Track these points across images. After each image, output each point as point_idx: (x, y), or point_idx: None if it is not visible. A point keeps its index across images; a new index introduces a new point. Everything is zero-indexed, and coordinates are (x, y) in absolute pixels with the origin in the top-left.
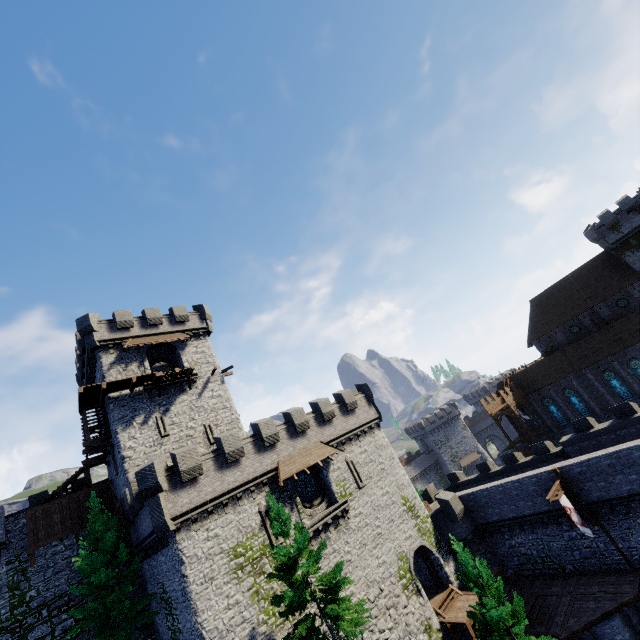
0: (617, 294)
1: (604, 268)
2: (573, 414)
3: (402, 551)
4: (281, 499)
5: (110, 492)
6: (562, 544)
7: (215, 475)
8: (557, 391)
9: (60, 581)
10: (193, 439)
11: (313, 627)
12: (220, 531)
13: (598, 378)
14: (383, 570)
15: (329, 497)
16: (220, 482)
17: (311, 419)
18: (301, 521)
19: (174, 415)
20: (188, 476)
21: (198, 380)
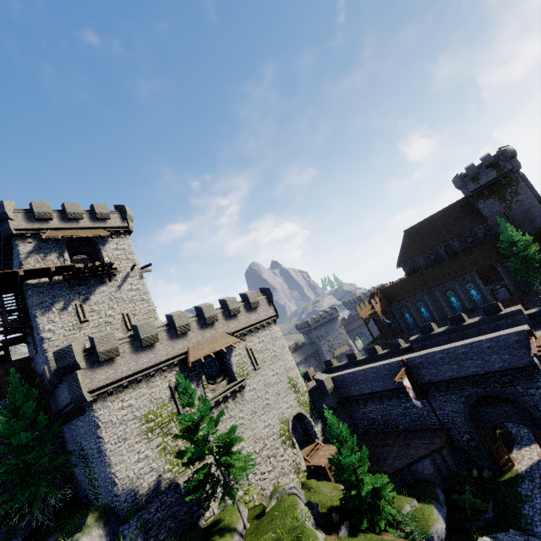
0: (467, 232)
1: (462, 211)
2: (420, 320)
3: (284, 416)
4: (189, 377)
5: (30, 368)
6: (399, 411)
7: (131, 356)
8: (412, 303)
9: None
10: (112, 325)
11: (209, 473)
12: (134, 402)
13: (442, 295)
14: (268, 430)
15: (230, 376)
16: (135, 362)
17: (219, 314)
18: (205, 394)
19: (93, 304)
20: (105, 357)
21: (118, 274)
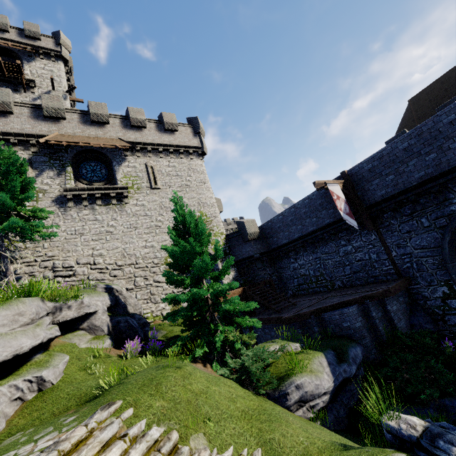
0: None
1: None
2: None
3: None
4: (49, 163)
5: None
6: (336, 260)
7: None
8: None
9: None
10: None
11: None
12: None
13: None
14: (148, 251)
15: (113, 184)
16: None
17: (116, 119)
18: (65, 186)
19: None
20: None
21: (37, 89)
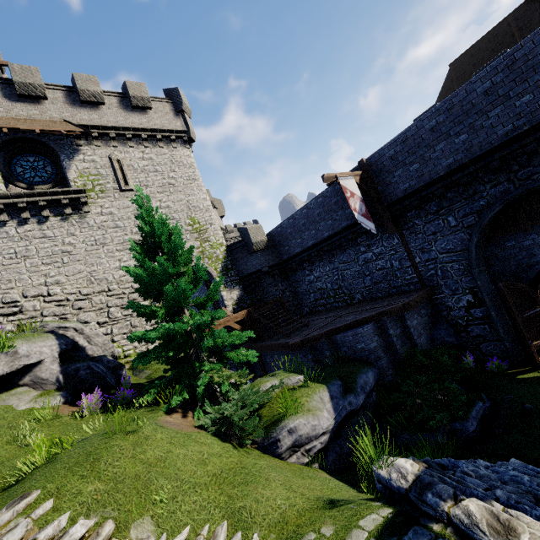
0: None
1: None
2: None
3: None
4: None
5: None
6: (356, 271)
7: None
8: None
9: None
10: None
11: None
12: None
13: None
14: (124, 274)
15: (65, 187)
16: None
17: (58, 92)
18: None
19: None
20: None
21: None
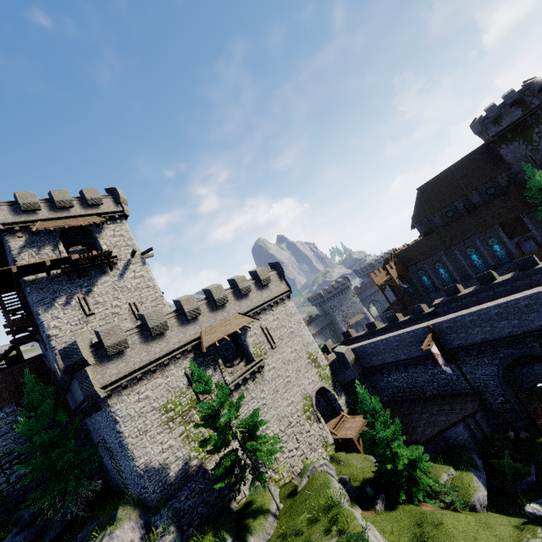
0: (488, 183)
1: (481, 160)
2: (439, 282)
3: (306, 392)
4: (205, 362)
5: (45, 365)
6: (426, 378)
7: (141, 347)
8: (430, 265)
9: (7, 441)
10: (119, 316)
11: (236, 459)
12: (150, 393)
13: (462, 253)
14: (292, 408)
15: (247, 357)
16: (147, 353)
17: (229, 294)
18: (223, 378)
19: (97, 295)
20: (114, 350)
21: (119, 262)
